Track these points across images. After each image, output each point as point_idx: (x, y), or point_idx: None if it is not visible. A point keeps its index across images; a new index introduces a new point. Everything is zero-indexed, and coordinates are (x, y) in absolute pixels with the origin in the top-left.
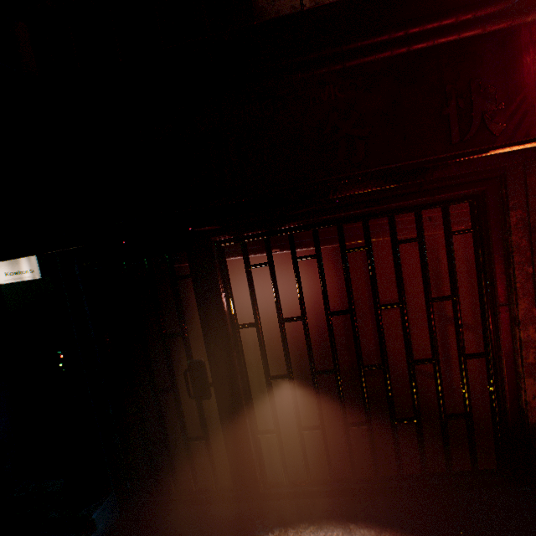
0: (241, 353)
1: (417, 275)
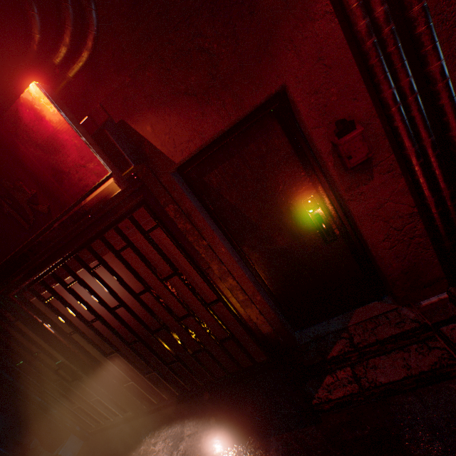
0: (80, 349)
1: (174, 249)
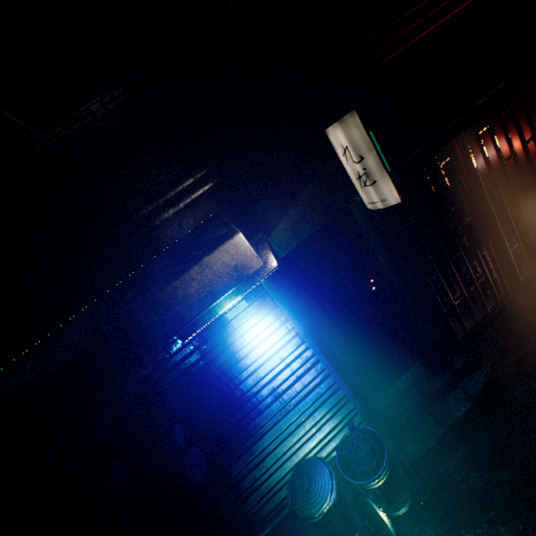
0: (488, 199)
1: None
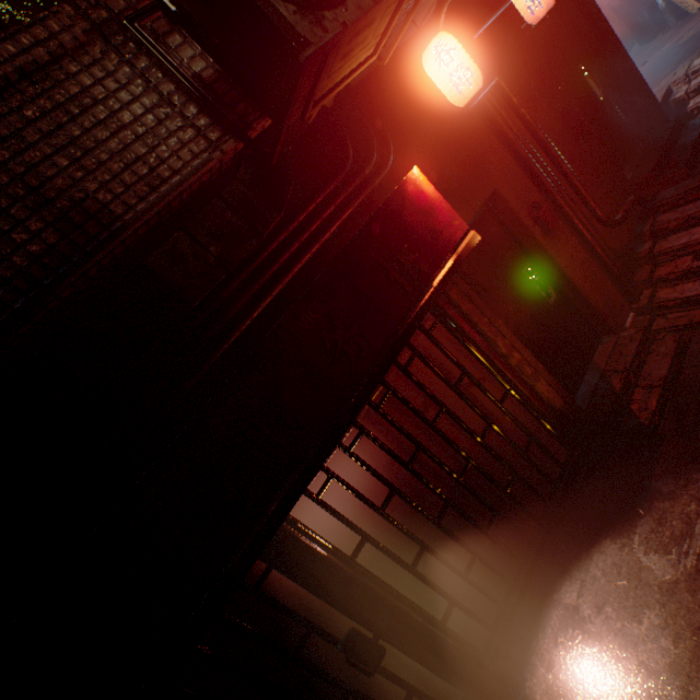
0: (375, 577)
1: (424, 372)
